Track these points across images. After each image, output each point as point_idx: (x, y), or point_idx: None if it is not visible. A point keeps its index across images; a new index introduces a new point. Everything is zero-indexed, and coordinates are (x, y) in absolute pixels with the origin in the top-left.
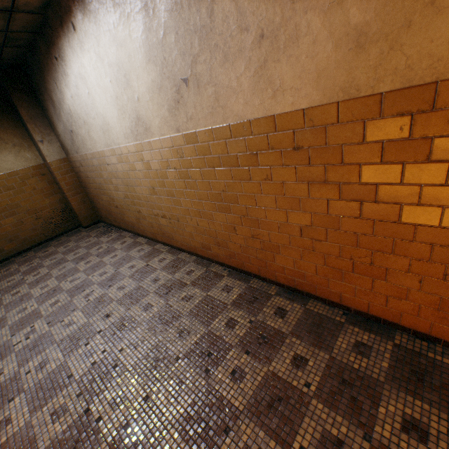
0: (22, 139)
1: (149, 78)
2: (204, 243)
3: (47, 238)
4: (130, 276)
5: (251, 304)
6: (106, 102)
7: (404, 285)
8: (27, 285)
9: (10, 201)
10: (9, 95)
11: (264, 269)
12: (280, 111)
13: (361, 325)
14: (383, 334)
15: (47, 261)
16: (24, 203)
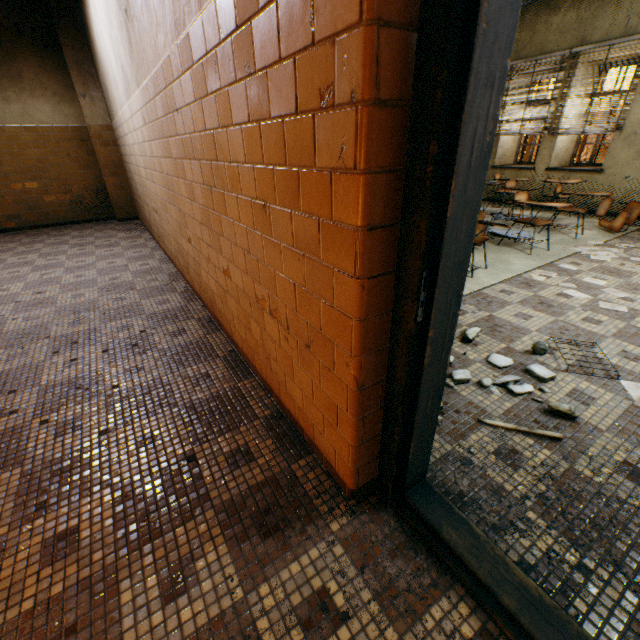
0: (65, 88)
1: (115, 9)
2: (176, 251)
3: (73, 220)
4: (99, 270)
5: (165, 319)
6: (109, 44)
7: (247, 310)
8: (12, 254)
9: (37, 162)
10: (56, 27)
11: (201, 289)
12: (163, 56)
13: (232, 363)
14: (238, 376)
15: (52, 239)
16: (53, 169)
